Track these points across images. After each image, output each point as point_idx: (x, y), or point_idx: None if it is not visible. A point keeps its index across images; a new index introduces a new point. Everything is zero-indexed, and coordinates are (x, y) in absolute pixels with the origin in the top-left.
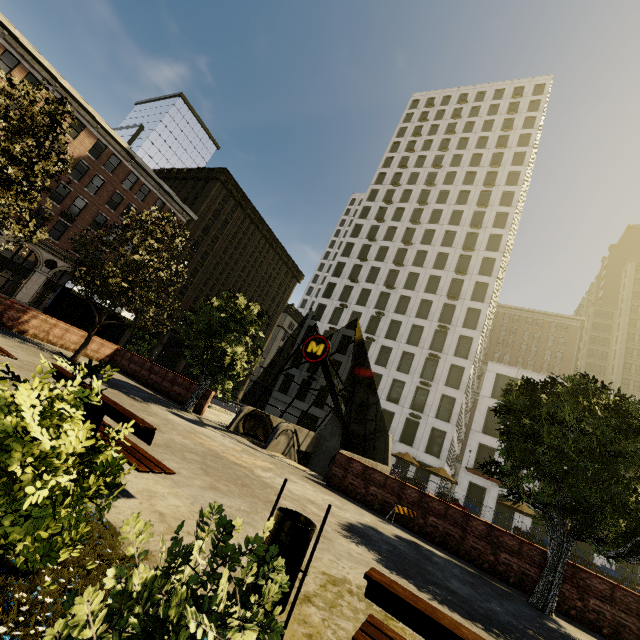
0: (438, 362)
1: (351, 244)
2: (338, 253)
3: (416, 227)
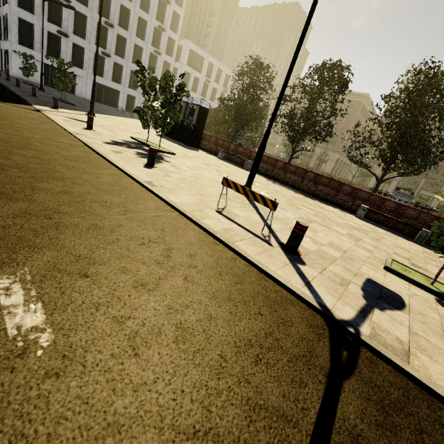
0: (161, 33)
1: None
2: None
3: None
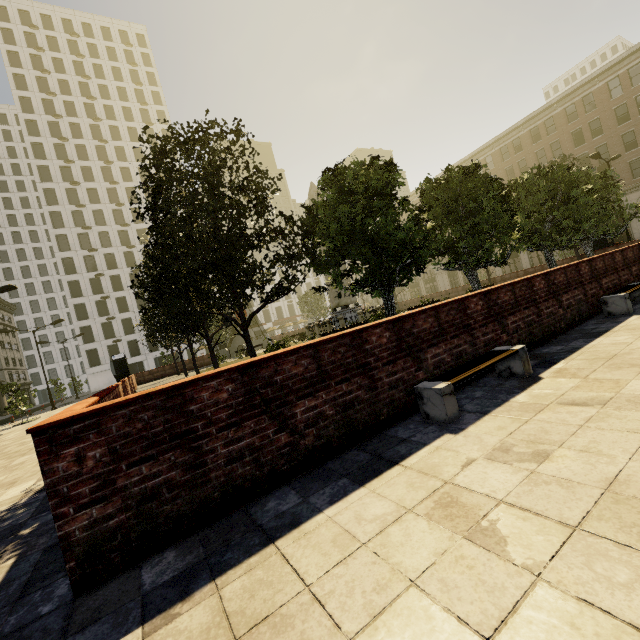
0: None
1: (55, 213)
2: (48, 226)
3: (116, 187)
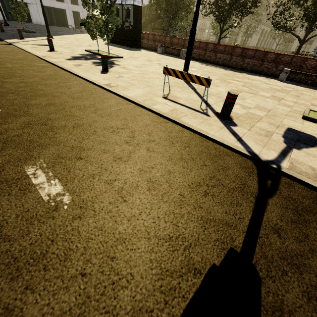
0: None
1: None
2: None
3: None
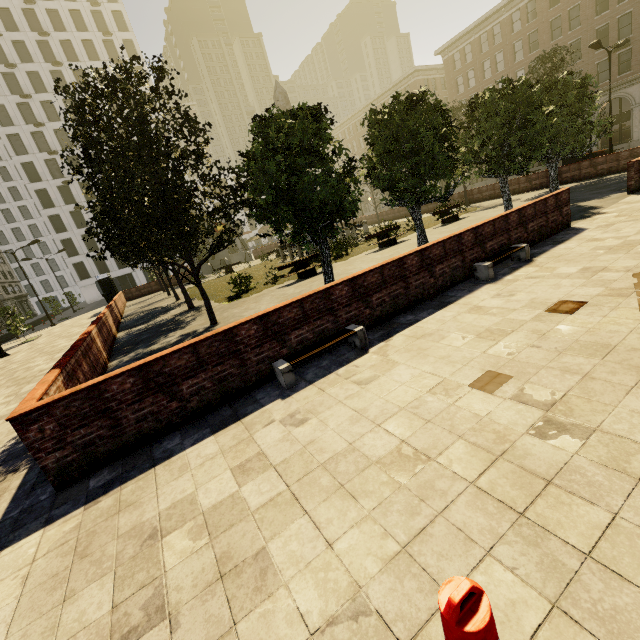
0: None
1: None
2: None
3: (60, 69)
